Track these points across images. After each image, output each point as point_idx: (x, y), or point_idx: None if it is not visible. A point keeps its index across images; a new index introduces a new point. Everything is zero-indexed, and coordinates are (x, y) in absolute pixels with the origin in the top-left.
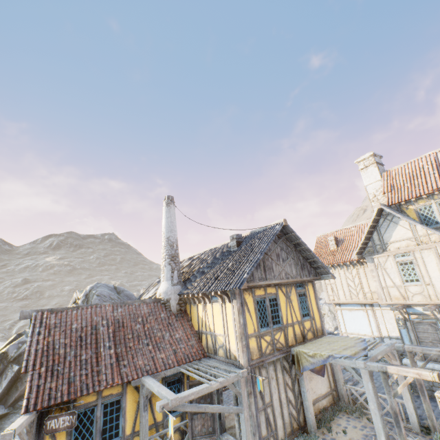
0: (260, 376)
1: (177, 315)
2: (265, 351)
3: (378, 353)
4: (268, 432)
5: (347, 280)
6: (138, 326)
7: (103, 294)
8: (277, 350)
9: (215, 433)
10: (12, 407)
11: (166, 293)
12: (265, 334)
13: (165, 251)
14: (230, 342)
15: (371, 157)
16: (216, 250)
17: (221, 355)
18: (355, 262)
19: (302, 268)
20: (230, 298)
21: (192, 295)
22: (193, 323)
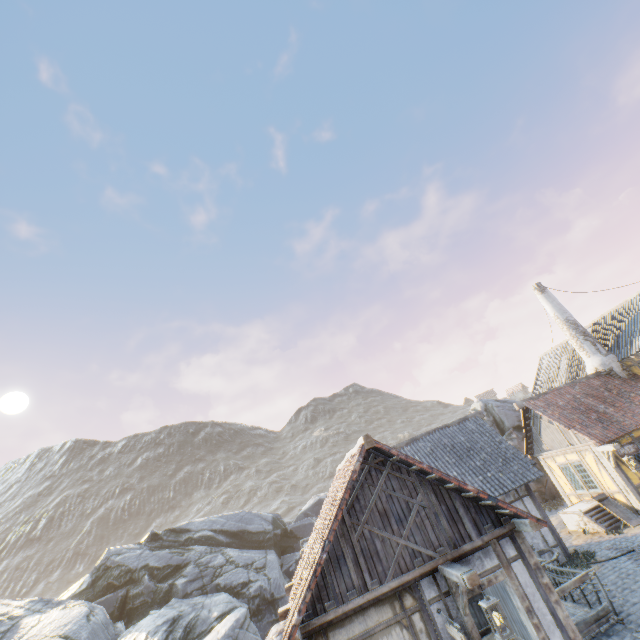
0: None
1: (630, 378)
2: None
3: None
4: None
5: None
6: (606, 394)
7: (499, 405)
8: None
9: None
10: None
11: (602, 364)
12: None
13: (571, 332)
14: None
15: None
16: (621, 311)
17: None
18: None
19: None
20: None
21: None
22: None
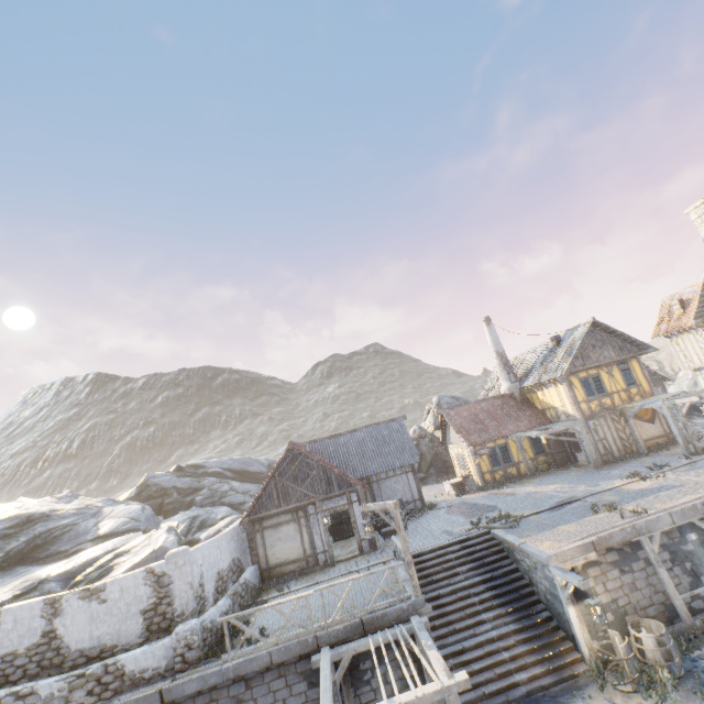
0: (593, 424)
1: (522, 402)
2: (594, 410)
3: (680, 397)
4: (605, 452)
5: (698, 344)
6: (499, 412)
7: (449, 402)
8: (605, 409)
9: (571, 462)
10: (426, 474)
11: (508, 389)
12: (592, 400)
13: (497, 361)
14: (567, 408)
15: (702, 205)
16: (539, 349)
17: (563, 418)
18: (702, 325)
19: (620, 349)
20: (560, 382)
21: (530, 387)
22: (536, 405)
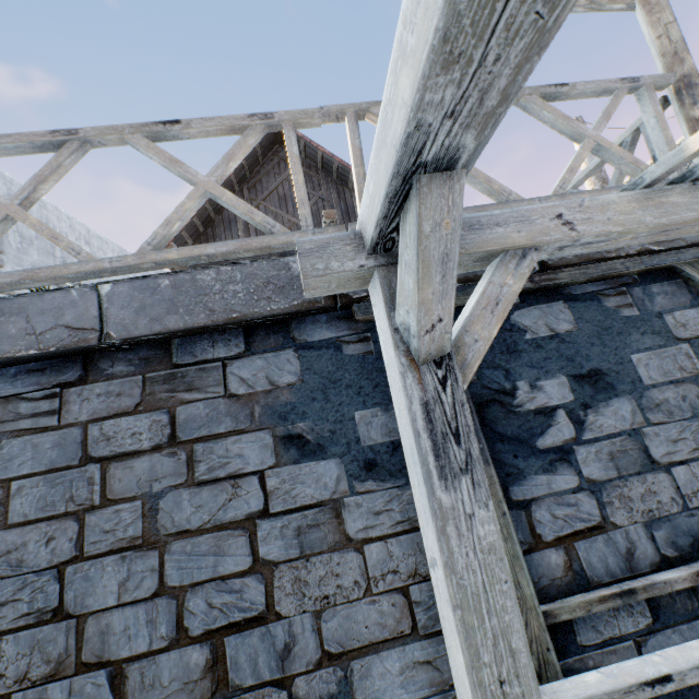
0: None
1: None
2: None
3: None
4: None
5: None
6: None
7: None
8: None
9: None
10: None
11: None
12: None
13: (591, 178)
14: None
15: None
16: None
17: None
18: None
19: None
20: None
21: None
22: None
